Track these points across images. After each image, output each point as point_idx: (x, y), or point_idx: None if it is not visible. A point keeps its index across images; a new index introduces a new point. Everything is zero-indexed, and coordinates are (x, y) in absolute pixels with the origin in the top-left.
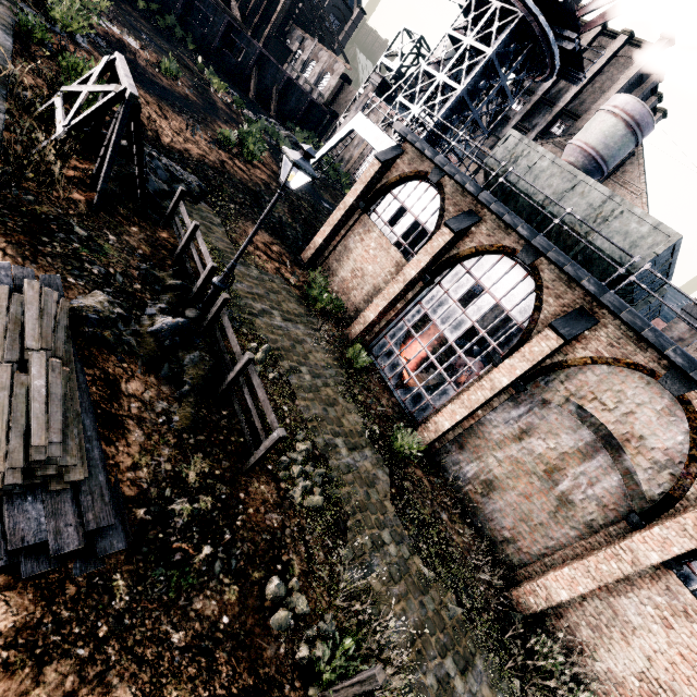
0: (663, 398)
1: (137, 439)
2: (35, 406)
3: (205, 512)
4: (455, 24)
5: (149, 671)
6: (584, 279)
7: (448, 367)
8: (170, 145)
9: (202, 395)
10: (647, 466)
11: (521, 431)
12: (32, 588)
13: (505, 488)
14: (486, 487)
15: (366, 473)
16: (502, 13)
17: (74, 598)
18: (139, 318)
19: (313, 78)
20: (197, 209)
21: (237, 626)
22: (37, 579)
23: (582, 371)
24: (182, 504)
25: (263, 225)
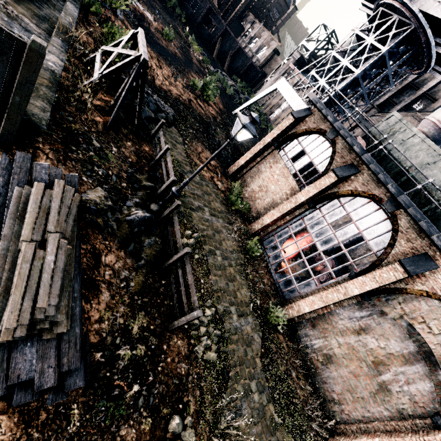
0: None
1: (105, 298)
2: (44, 276)
3: (139, 357)
4: (359, 25)
5: None
6: (434, 235)
7: (310, 258)
8: (160, 86)
9: (151, 268)
10: None
11: (360, 328)
12: (17, 413)
13: (340, 364)
14: (326, 359)
15: (247, 335)
16: (399, 23)
17: (44, 422)
18: (121, 208)
19: (255, 49)
20: (169, 131)
21: None
22: (22, 406)
23: (417, 299)
24: (125, 350)
25: (207, 146)
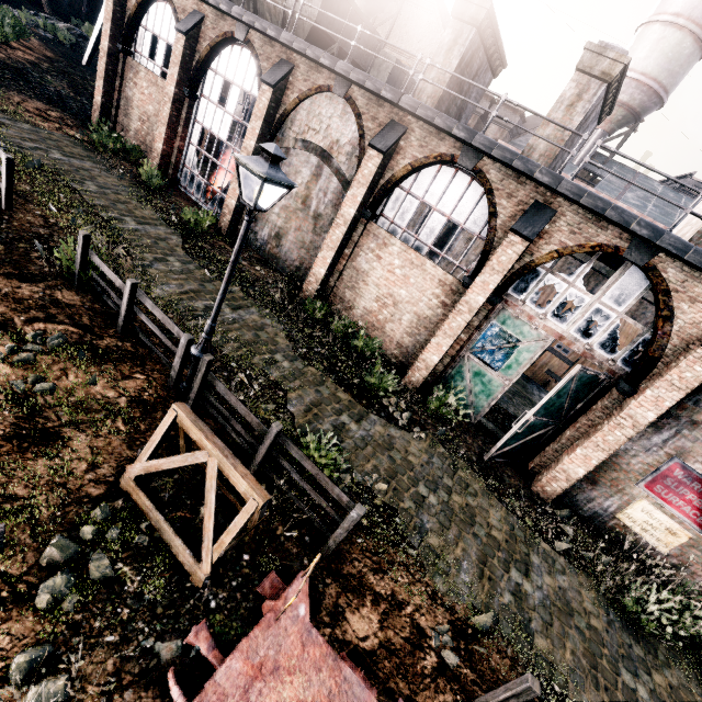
0: (340, 104)
1: None
2: None
3: None
4: None
5: None
6: (267, 29)
7: None
8: None
9: None
10: (345, 160)
11: None
12: None
13: (287, 232)
14: (277, 239)
15: (157, 235)
16: None
17: None
18: None
19: None
20: None
21: (4, 258)
22: None
23: (297, 113)
24: None
25: (34, 96)
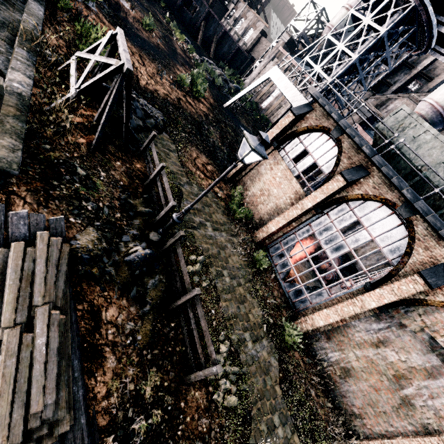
0: None
1: (111, 365)
2: (36, 368)
3: (156, 426)
4: (350, 0)
5: None
6: None
7: (314, 257)
8: (145, 86)
9: (158, 311)
10: None
11: (378, 341)
12: None
13: (359, 378)
14: (344, 372)
15: (264, 361)
16: (397, 1)
17: None
18: (118, 245)
19: (240, 31)
20: (160, 139)
21: None
22: None
23: (438, 311)
24: (140, 422)
25: (202, 149)
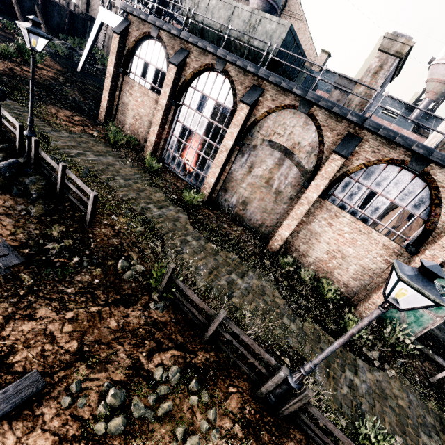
0: (302, 118)
1: (10, 223)
2: None
3: (69, 246)
4: None
5: (57, 302)
6: (247, 66)
7: None
8: None
9: (47, 199)
10: (305, 156)
11: (249, 168)
12: None
13: (252, 200)
14: (243, 205)
15: (172, 216)
16: None
17: None
18: None
19: None
20: (4, 104)
21: (105, 282)
22: None
23: (265, 121)
24: (53, 245)
25: (61, 106)
